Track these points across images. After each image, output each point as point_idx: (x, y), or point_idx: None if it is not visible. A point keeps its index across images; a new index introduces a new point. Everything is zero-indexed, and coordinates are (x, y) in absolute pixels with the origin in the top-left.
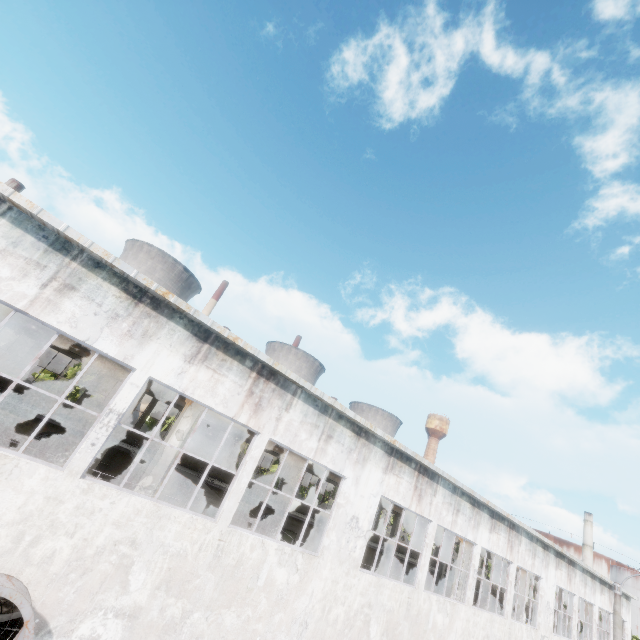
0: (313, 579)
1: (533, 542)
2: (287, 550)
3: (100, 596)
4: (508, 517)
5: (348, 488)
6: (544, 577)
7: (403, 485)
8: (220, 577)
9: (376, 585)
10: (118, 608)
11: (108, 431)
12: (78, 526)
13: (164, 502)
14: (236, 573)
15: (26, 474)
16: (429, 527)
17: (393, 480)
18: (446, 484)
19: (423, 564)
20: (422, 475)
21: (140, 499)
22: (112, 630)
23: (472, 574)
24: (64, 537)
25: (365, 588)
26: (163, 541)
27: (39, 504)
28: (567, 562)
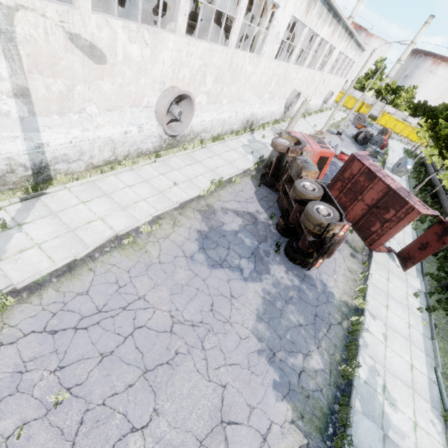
0: (258, 68)
1: (343, 29)
2: (252, 57)
3: (199, 89)
4: (341, 16)
5: (280, 14)
6: (337, 48)
7: (303, 5)
8: (231, 74)
9: (277, 66)
10: (204, 92)
11: (189, 4)
12: (189, 62)
13: (211, 43)
14: (235, 71)
15: (167, 41)
16: (304, 30)
17: (300, 3)
18: None
19: (296, 52)
20: None
21: (205, 44)
22: (204, 99)
23: (311, 53)
24: (186, 68)
25: (274, 68)
26: (214, 62)
27: (175, 55)
28: (351, 37)
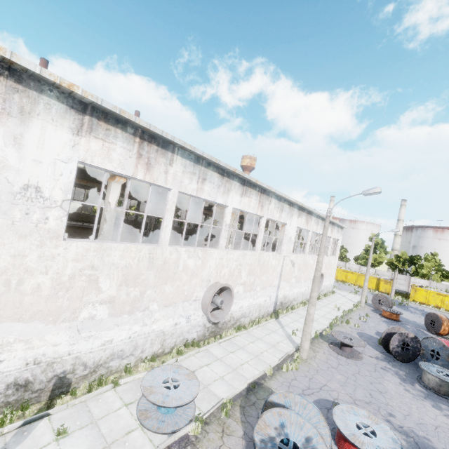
0: None
1: (281, 202)
2: None
3: None
4: (257, 183)
5: None
6: (289, 223)
7: (117, 152)
8: None
9: (98, 250)
10: None
11: None
12: None
13: None
14: None
15: None
16: (169, 195)
17: (97, 145)
18: (186, 154)
19: (165, 226)
20: (148, 143)
21: None
22: None
23: (224, 228)
24: None
25: (80, 255)
26: None
27: None
28: (307, 213)
